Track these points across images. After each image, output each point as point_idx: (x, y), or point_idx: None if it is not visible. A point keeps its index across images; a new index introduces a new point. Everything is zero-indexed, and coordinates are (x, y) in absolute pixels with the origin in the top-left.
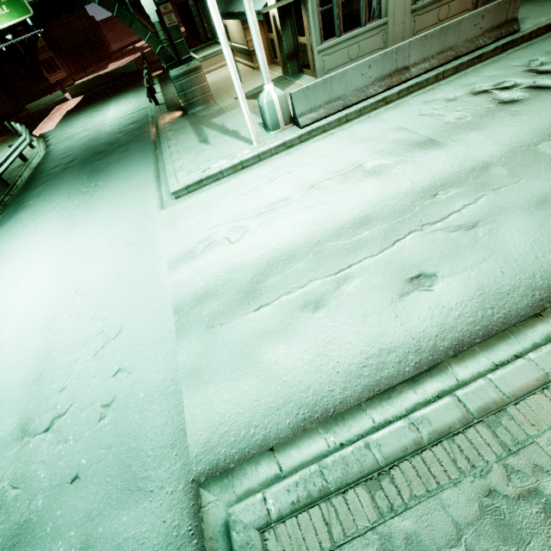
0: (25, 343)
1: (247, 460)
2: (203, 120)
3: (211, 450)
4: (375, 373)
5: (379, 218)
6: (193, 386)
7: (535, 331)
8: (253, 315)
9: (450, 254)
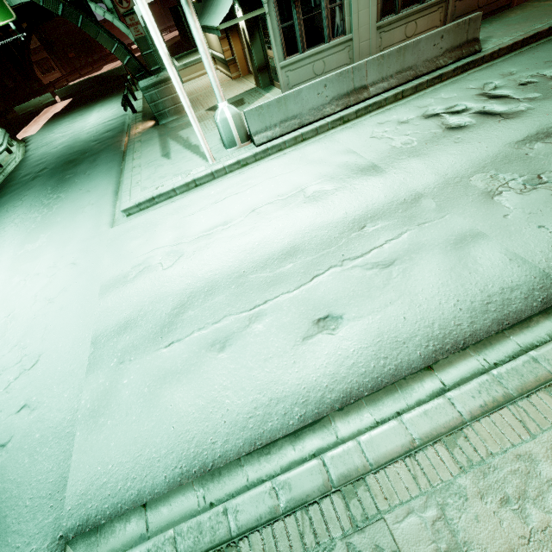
0: None
1: (119, 516)
2: (171, 132)
3: (85, 504)
4: (259, 425)
5: (305, 249)
6: (87, 429)
7: (422, 386)
8: (163, 352)
9: (361, 294)
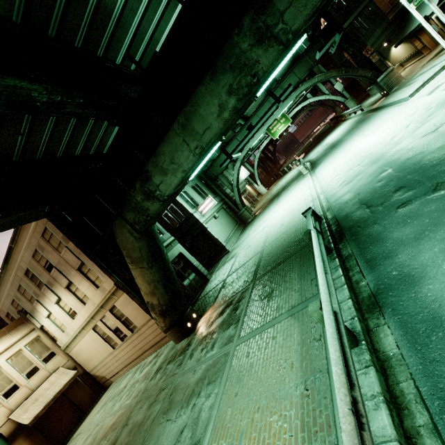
0: (372, 143)
1: None
2: (404, 85)
3: None
4: None
5: None
6: None
7: None
8: None
9: None
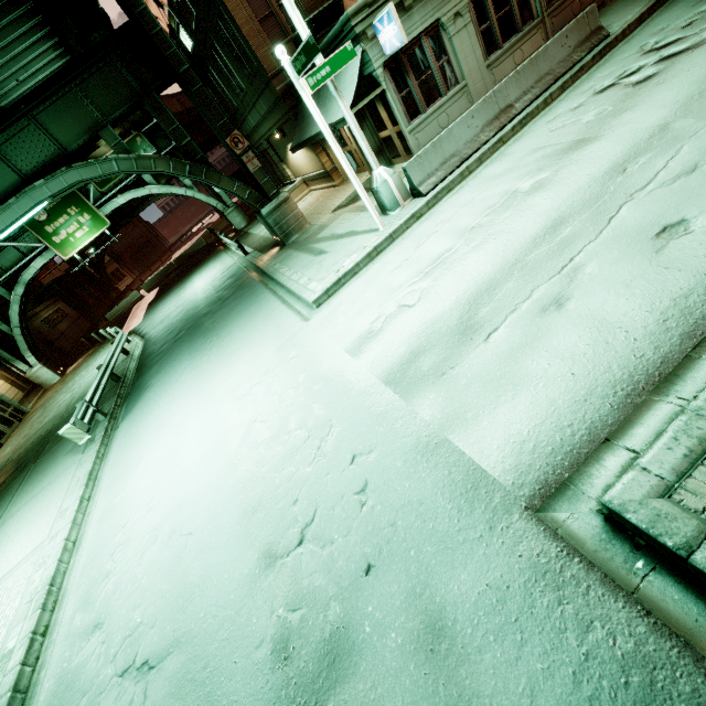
0: (221, 485)
1: (581, 463)
2: (308, 241)
3: (529, 469)
4: (685, 319)
5: (572, 214)
6: (459, 429)
7: None
8: (486, 344)
9: (686, 198)
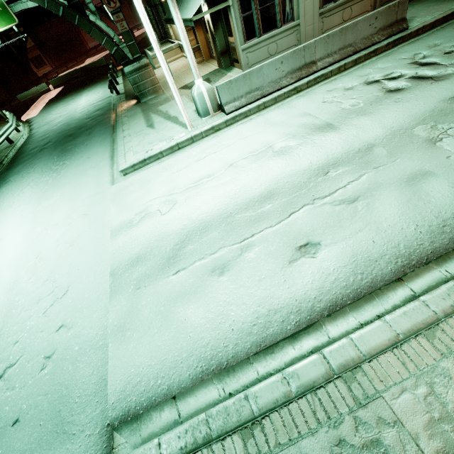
0: None
1: (154, 406)
2: (152, 108)
3: (125, 398)
4: (262, 331)
5: (280, 193)
6: (117, 341)
7: (395, 294)
8: (172, 278)
9: (333, 225)
